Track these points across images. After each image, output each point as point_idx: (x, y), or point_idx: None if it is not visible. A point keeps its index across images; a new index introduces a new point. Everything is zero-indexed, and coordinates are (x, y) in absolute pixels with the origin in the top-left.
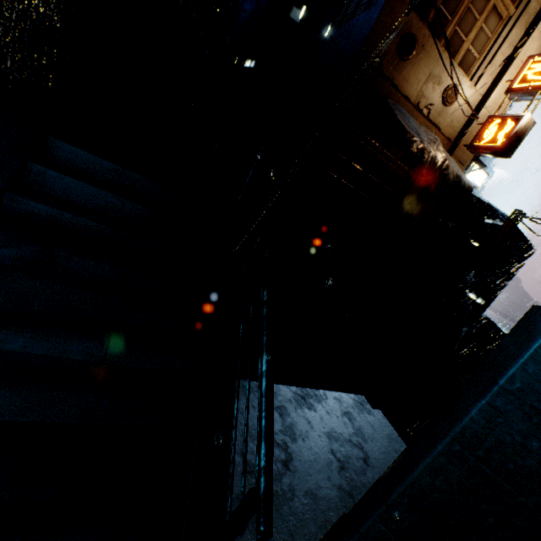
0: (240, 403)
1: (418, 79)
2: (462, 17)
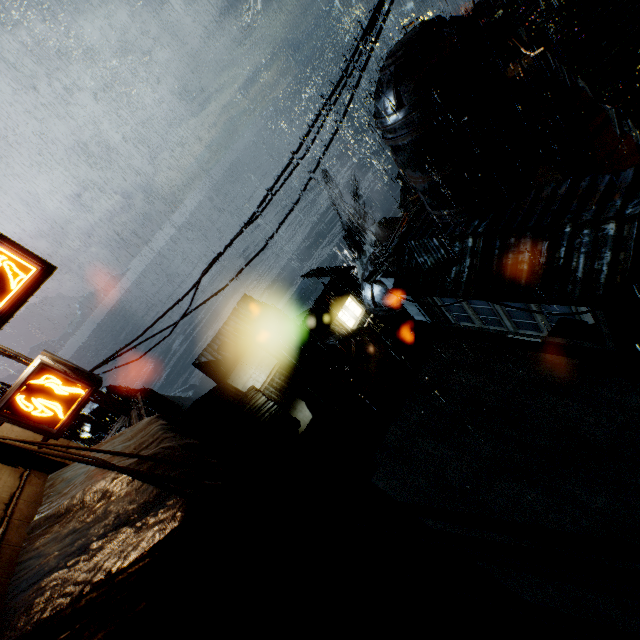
0: None
1: None
2: None
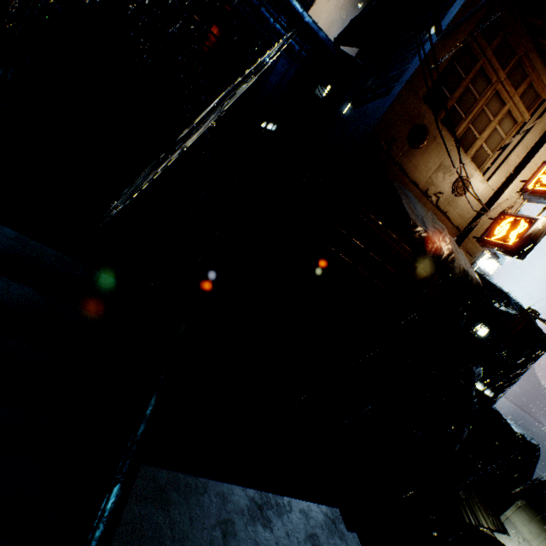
0: (175, 512)
1: (428, 167)
2: (476, 116)
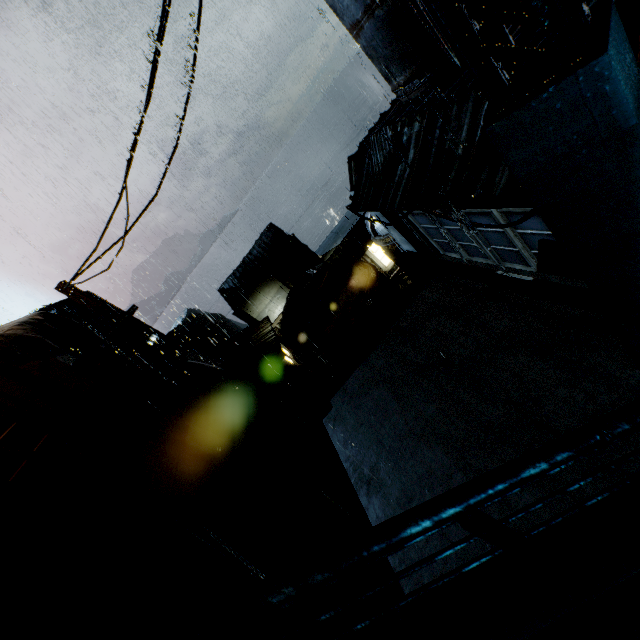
0: (437, 565)
1: None
2: None
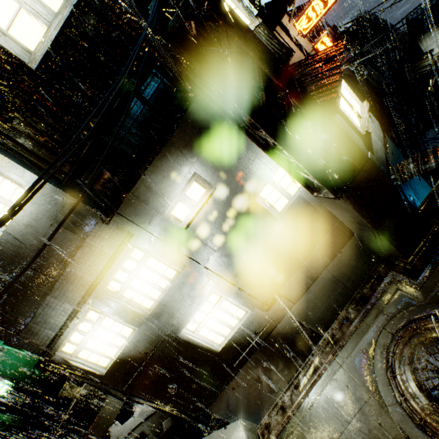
0: None
1: None
2: None
